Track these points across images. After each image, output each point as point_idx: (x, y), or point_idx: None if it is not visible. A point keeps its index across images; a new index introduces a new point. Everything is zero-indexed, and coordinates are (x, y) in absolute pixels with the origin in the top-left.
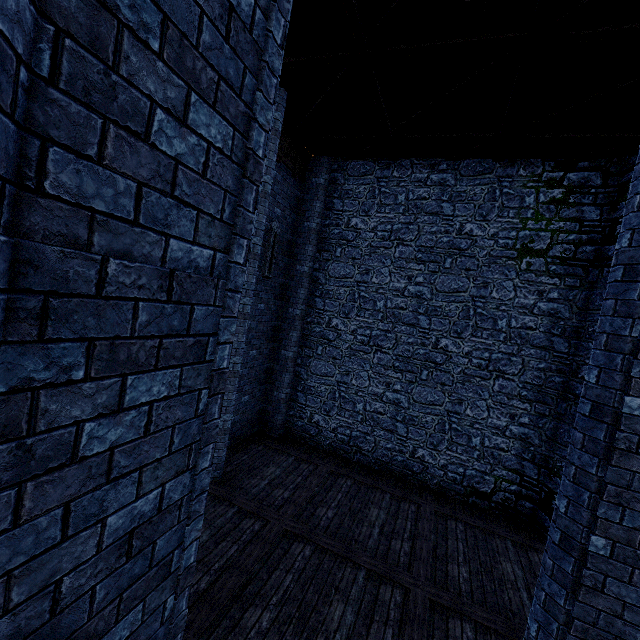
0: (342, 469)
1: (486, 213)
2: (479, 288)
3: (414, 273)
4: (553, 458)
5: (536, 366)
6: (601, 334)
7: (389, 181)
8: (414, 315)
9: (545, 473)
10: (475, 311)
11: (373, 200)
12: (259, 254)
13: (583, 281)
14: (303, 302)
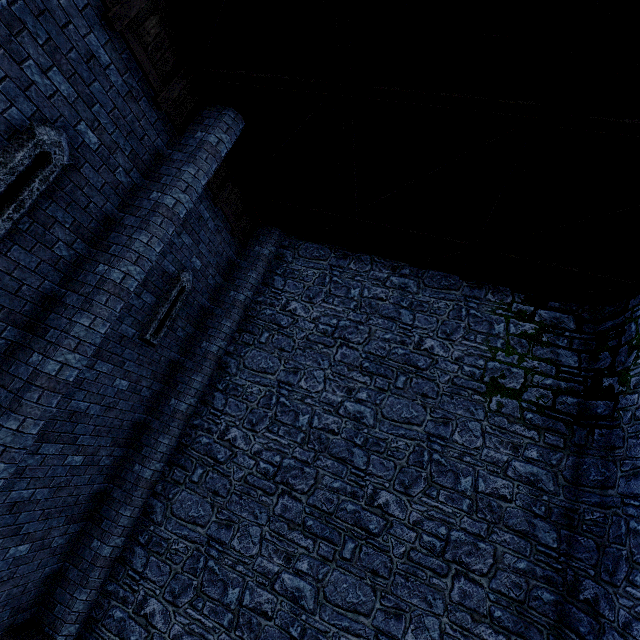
0: None
1: (450, 331)
2: (438, 424)
3: (356, 385)
4: None
5: (514, 564)
6: None
7: (344, 271)
8: (347, 445)
9: None
10: (431, 456)
11: (321, 287)
12: (131, 292)
13: (568, 441)
14: (196, 393)
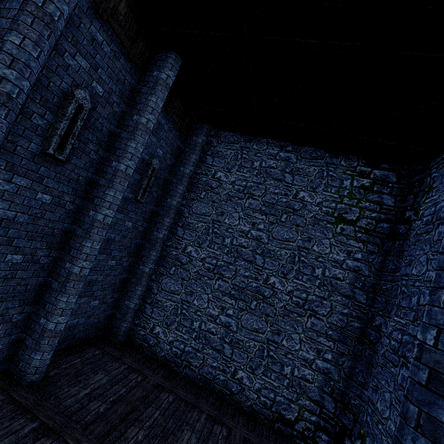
0: (168, 382)
1: (315, 186)
2: (304, 241)
3: (257, 221)
4: (348, 395)
5: (341, 311)
6: (439, 289)
7: (249, 151)
8: (253, 254)
9: (341, 408)
10: (299, 258)
11: (236, 162)
12: (131, 176)
13: (380, 249)
14: (167, 228)
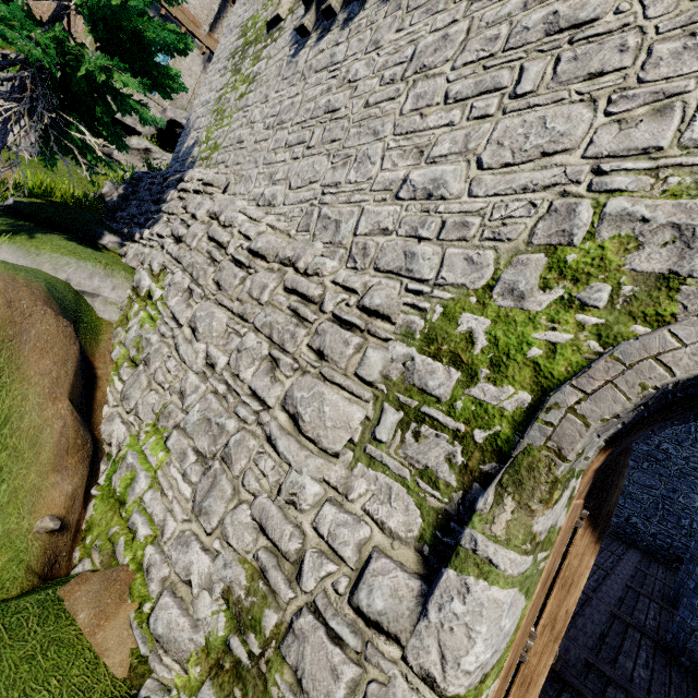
0: None
1: None
2: None
3: None
4: None
5: None
6: None
7: None
8: None
9: None
10: (695, 429)
11: None
12: None
13: None
14: None
